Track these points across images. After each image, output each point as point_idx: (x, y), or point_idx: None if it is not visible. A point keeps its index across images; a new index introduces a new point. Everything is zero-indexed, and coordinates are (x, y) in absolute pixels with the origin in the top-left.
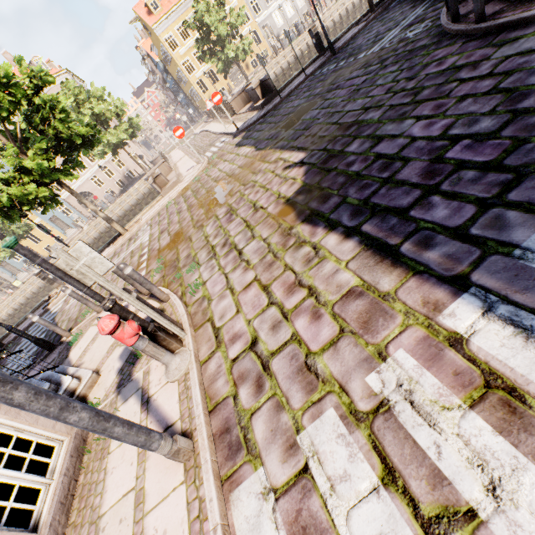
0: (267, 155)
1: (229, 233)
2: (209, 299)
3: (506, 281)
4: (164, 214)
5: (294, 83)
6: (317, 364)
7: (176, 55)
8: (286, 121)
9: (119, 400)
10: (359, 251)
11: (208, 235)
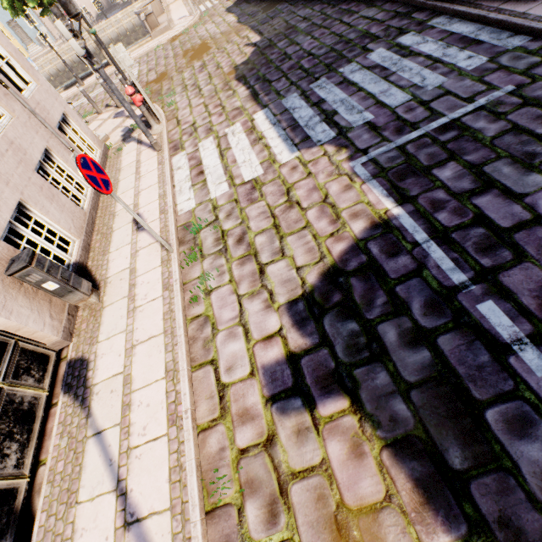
0: (241, 30)
1: (198, 79)
2: (178, 110)
3: (275, 107)
4: (152, 56)
5: None
6: (213, 128)
7: None
8: (267, 3)
9: (125, 144)
10: (248, 95)
11: (185, 78)
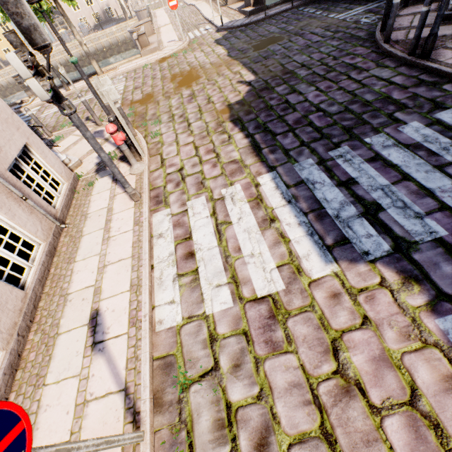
0: (233, 64)
1: (186, 110)
2: (162, 144)
3: (285, 172)
4: (140, 73)
5: (282, 6)
6: (206, 183)
7: None
8: (258, 42)
9: (98, 177)
10: (247, 145)
11: (172, 105)
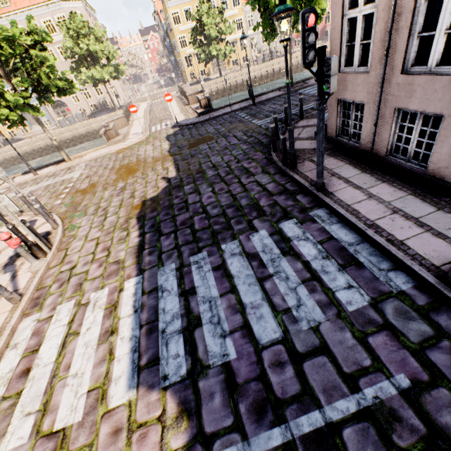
0: (167, 160)
1: (111, 203)
2: (75, 238)
3: (149, 276)
4: (98, 162)
5: (225, 110)
6: (84, 284)
7: (176, 29)
8: (194, 140)
9: (2, 272)
10: (136, 245)
11: (103, 197)
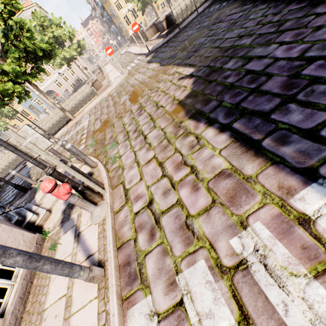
0: (167, 69)
1: (139, 123)
2: (122, 168)
3: None
4: (98, 107)
5: (189, 18)
6: (194, 225)
7: None
8: (182, 45)
9: (61, 232)
10: (230, 142)
11: (125, 123)
